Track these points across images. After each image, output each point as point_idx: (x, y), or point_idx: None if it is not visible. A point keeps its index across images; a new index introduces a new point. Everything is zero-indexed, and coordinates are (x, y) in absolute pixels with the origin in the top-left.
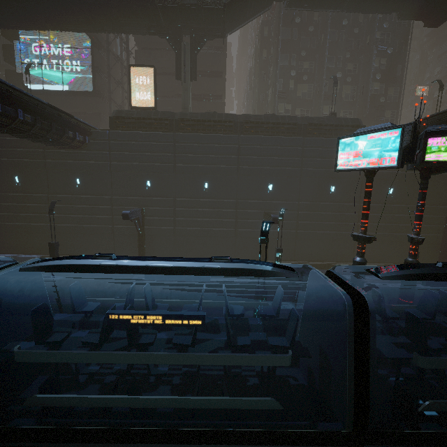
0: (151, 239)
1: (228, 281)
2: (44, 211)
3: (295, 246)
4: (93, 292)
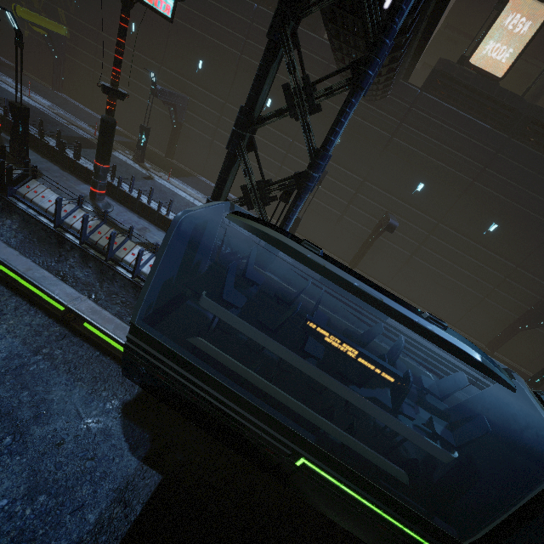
0: (373, 252)
1: (467, 366)
2: (278, 159)
3: (541, 355)
4: (338, 308)
